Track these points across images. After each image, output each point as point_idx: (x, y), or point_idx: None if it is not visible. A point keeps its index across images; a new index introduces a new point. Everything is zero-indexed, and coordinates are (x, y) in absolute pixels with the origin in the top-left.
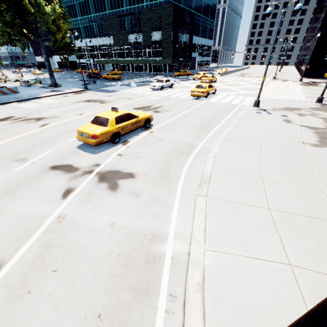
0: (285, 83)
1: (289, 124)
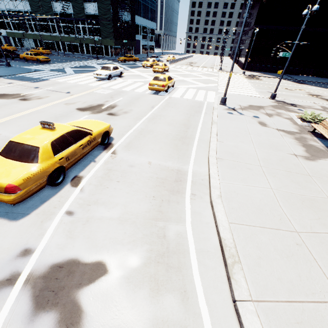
0: (232, 75)
1: (267, 129)
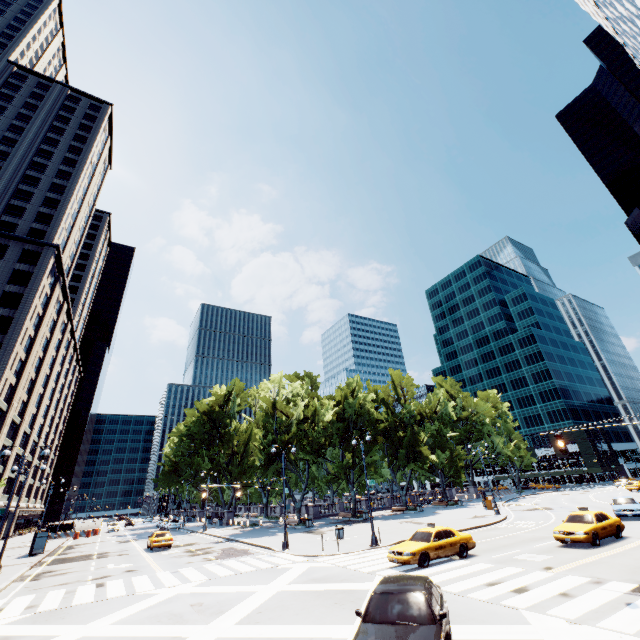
0: None
1: None
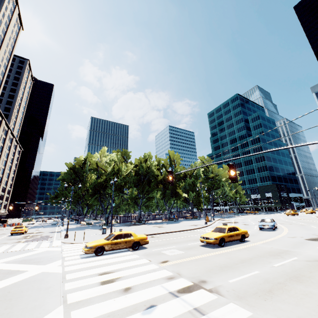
0: None
1: None
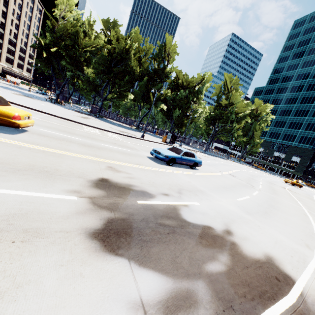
0: None
1: None
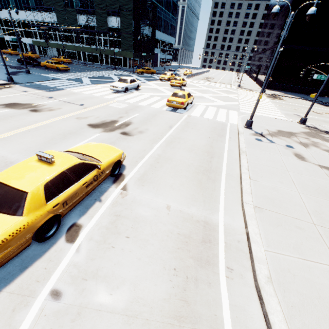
0: (252, 93)
1: (307, 164)
